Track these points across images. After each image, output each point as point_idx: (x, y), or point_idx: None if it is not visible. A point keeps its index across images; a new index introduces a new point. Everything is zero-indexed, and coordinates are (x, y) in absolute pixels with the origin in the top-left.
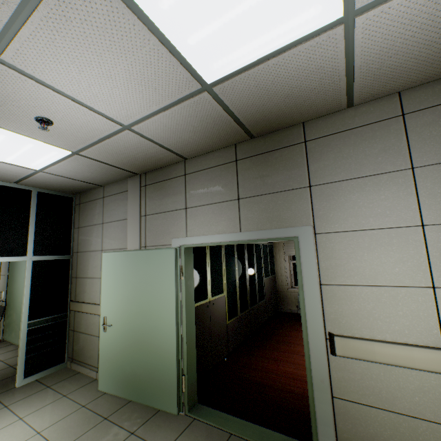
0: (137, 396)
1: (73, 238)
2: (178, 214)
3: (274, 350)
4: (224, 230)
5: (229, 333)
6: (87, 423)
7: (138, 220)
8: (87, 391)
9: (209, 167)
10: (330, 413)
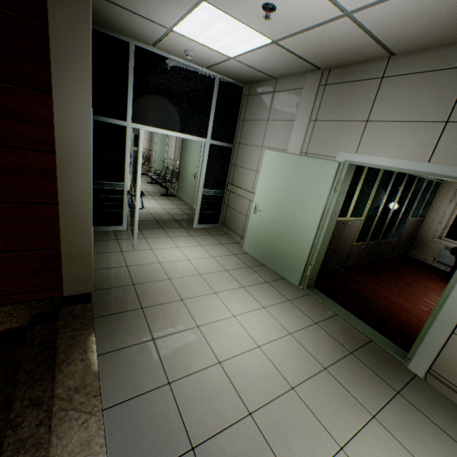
0: (270, 264)
1: (237, 129)
2: (355, 126)
3: (390, 283)
4: (407, 156)
5: (351, 253)
6: (238, 264)
7: (305, 124)
8: (235, 247)
9: (423, 70)
10: (441, 341)
